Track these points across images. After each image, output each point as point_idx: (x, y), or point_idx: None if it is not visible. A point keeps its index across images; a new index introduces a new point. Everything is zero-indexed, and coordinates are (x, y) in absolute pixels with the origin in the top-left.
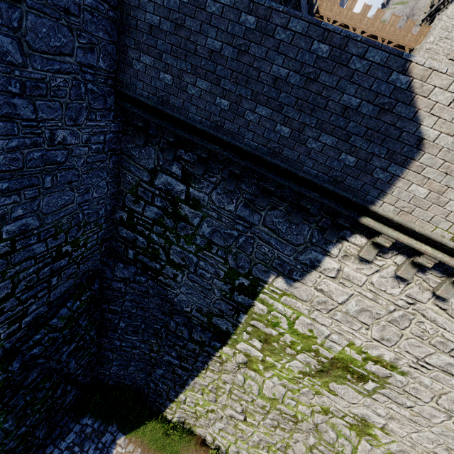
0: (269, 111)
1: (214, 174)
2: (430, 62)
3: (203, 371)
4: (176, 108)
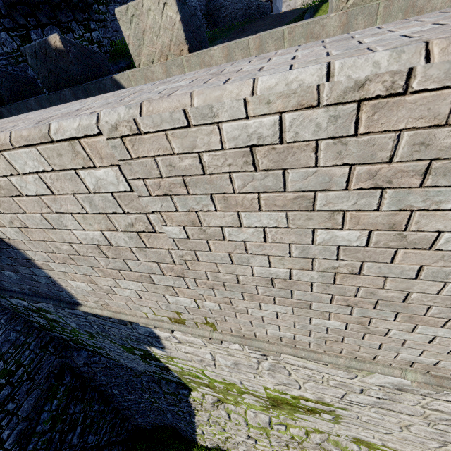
0: None
1: None
2: None
3: (195, 411)
4: None
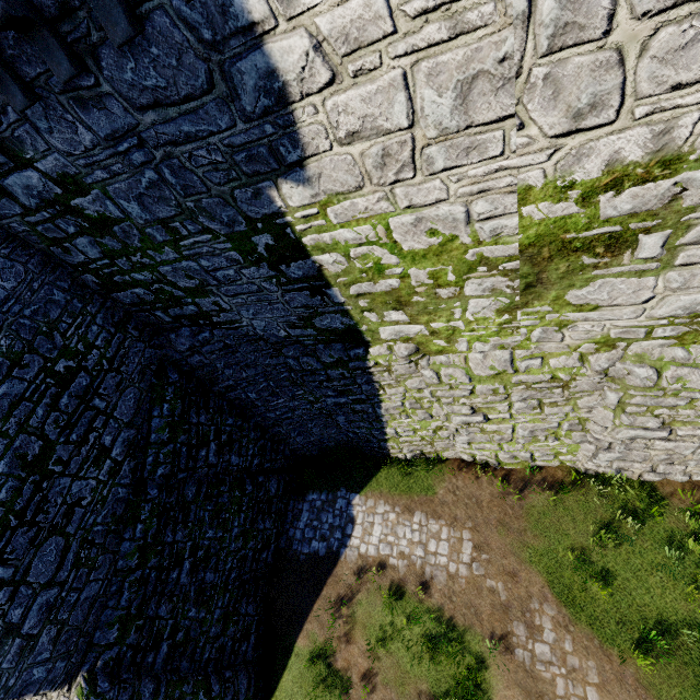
0: None
1: None
2: None
3: (380, 392)
4: None
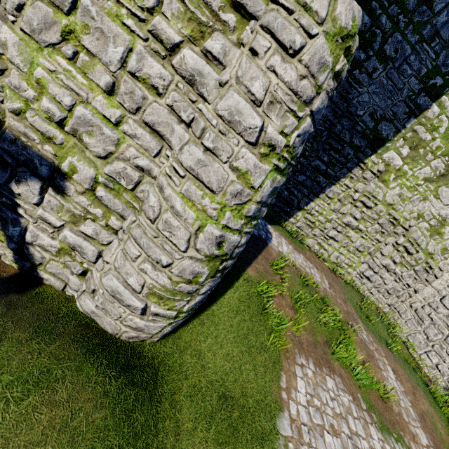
0: None
1: None
2: None
3: (344, 179)
4: None
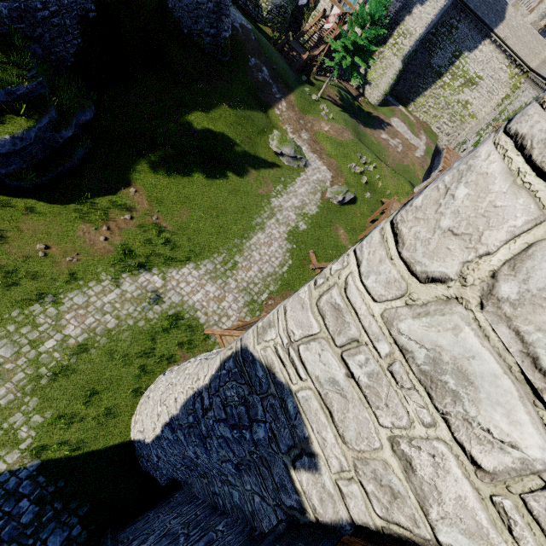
0: (485, 8)
1: (466, 21)
2: (509, 5)
3: (428, 89)
4: (468, 4)
